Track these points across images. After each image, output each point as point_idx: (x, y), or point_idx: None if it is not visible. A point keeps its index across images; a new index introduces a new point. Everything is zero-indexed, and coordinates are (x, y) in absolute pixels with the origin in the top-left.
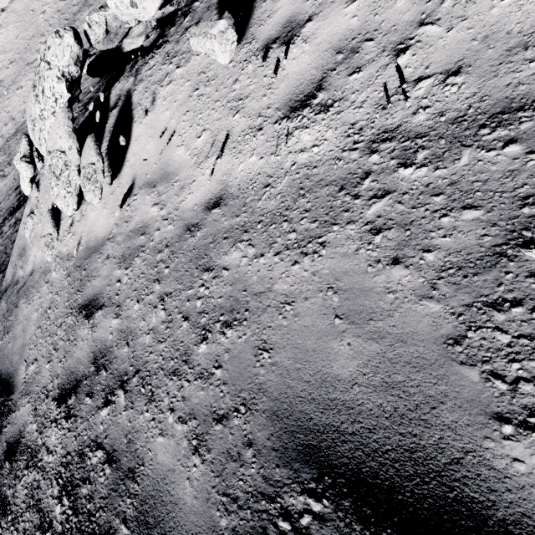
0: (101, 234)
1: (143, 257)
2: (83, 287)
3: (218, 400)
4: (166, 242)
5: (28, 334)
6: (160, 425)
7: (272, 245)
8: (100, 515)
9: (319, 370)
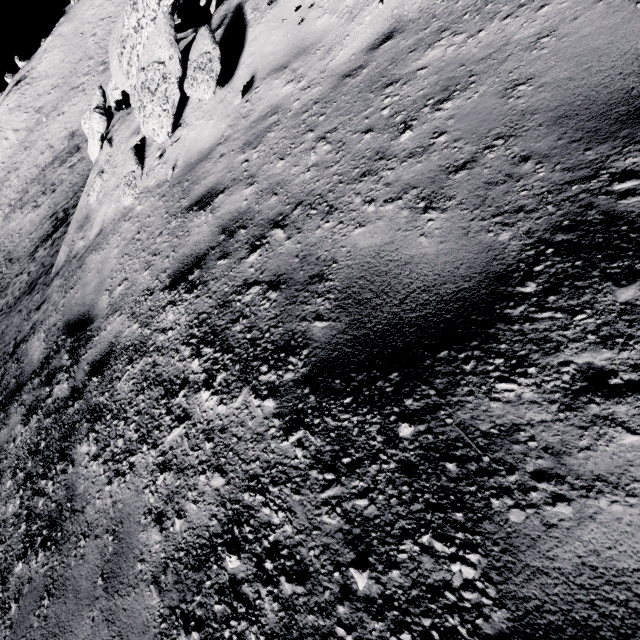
0: (207, 144)
1: (279, 128)
2: (188, 193)
3: (451, 157)
4: (314, 101)
5: (108, 269)
6: (353, 222)
7: (495, 16)
8: (272, 332)
9: (628, 50)
